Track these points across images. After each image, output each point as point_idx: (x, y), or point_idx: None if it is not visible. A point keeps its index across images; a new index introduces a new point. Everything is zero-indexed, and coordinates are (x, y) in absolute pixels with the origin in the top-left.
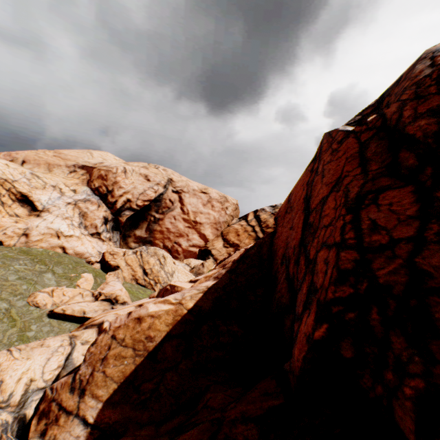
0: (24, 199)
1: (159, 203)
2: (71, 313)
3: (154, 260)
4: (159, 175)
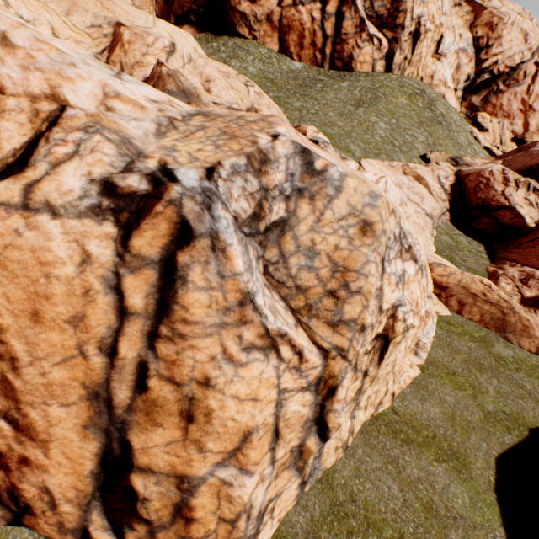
0: (438, 40)
1: (511, 73)
2: (494, 152)
3: (507, 135)
4: (535, 36)
